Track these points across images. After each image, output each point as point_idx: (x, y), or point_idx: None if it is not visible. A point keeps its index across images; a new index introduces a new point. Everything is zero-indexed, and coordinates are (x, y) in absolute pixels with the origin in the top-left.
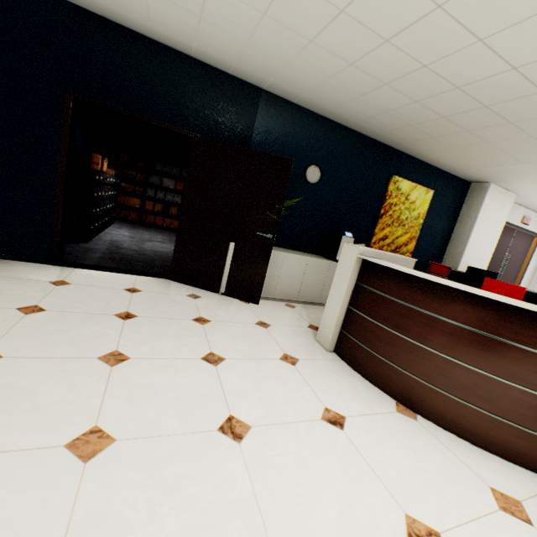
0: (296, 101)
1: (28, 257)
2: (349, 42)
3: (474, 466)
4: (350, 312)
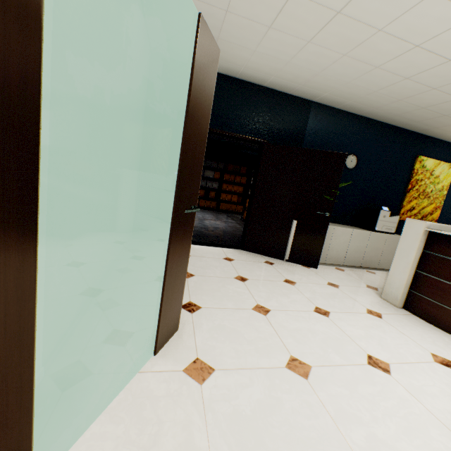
0: (339, 107)
1: (155, 237)
2: (412, 64)
3: None
4: (418, 275)
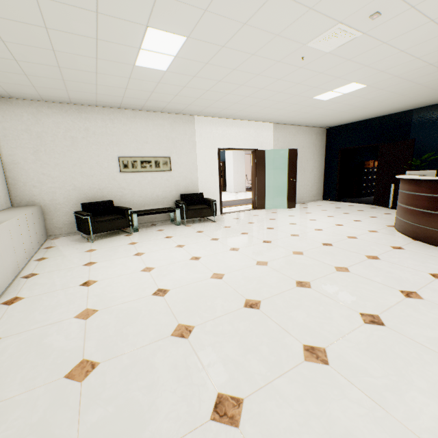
0: (435, 103)
1: (330, 199)
2: (396, 99)
3: (382, 230)
4: None
